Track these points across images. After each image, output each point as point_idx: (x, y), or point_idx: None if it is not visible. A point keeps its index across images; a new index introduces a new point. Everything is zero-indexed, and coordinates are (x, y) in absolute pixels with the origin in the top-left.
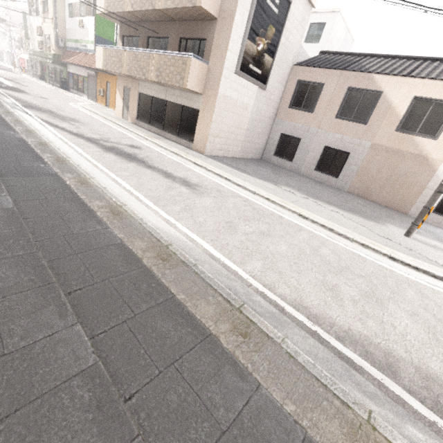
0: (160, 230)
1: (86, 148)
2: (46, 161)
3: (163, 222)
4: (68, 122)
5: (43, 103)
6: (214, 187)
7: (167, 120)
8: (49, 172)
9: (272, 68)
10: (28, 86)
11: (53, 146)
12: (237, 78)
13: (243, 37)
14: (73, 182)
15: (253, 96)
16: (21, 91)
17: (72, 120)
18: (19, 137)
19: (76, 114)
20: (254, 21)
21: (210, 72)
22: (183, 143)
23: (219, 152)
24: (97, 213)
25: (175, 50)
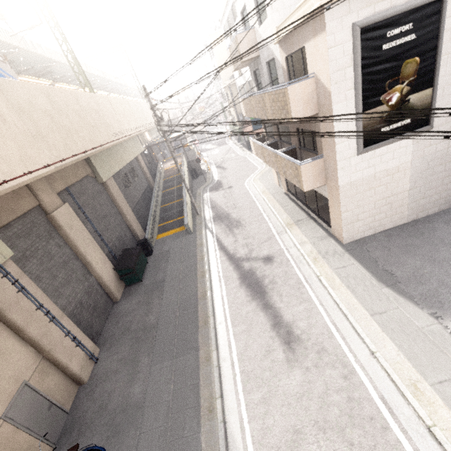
0: (231, 436)
1: (229, 284)
2: (198, 326)
3: (238, 423)
4: (232, 231)
5: (227, 200)
6: (317, 342)
7: (307, 198)
8: (196, 344)
9: (437, 95)
10: (227, 167)
11: (208, 296)
12: (365, 155)
13: (355, 116)
14: (203, 358)
15: (407, 150)
16: (220, 186)
17: (236, 224)
18: (196, 288)
19: (243, 207)
20: (367, 87)
21: (326, 164)
22: (323, 225)
23: (367, 232)
24: (201, 409)
25: (295, 139)
